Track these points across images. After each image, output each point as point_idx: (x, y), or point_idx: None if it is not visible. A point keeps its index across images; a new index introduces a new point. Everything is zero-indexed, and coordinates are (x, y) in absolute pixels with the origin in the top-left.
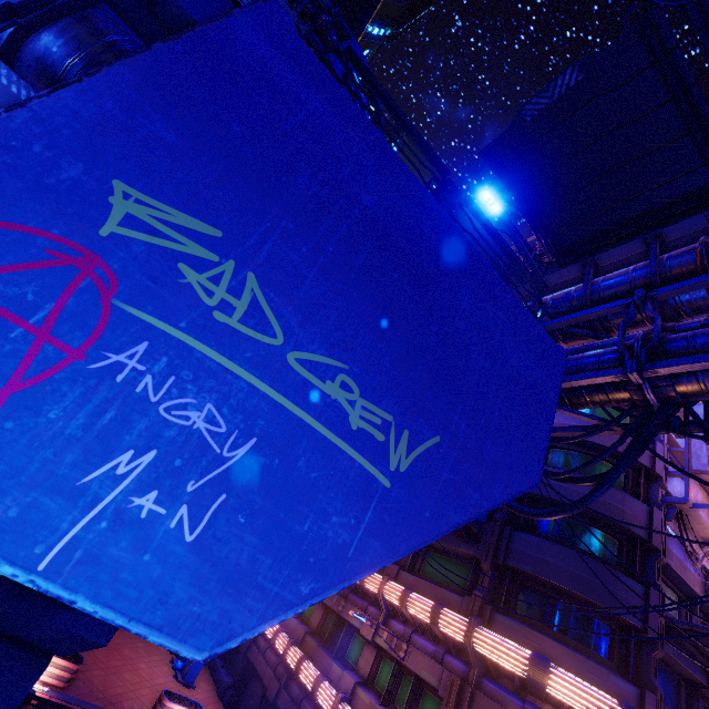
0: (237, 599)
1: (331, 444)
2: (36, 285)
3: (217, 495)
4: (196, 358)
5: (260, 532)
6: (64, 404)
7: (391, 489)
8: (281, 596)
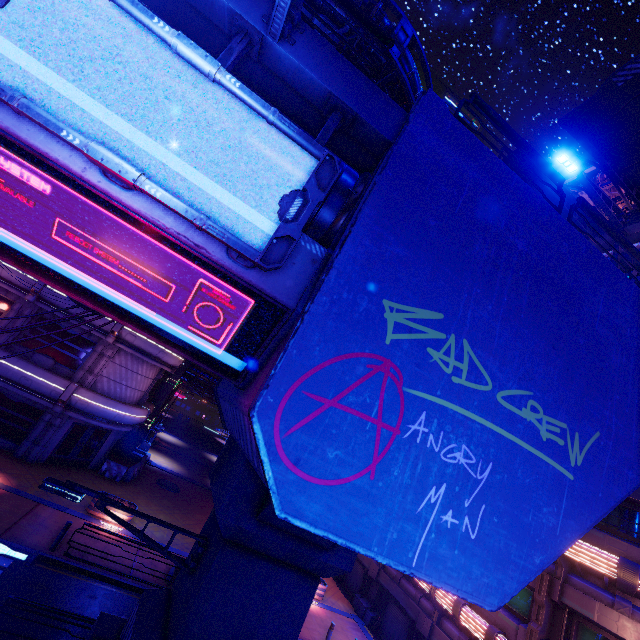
0: (503, 572)
1: (533, 456)
2: (368, 391)
3: (480, 506)
4: (450, 414)
5: (506, 526)
6: (399, 465)
7: (574, 480)
8: (525, 567)
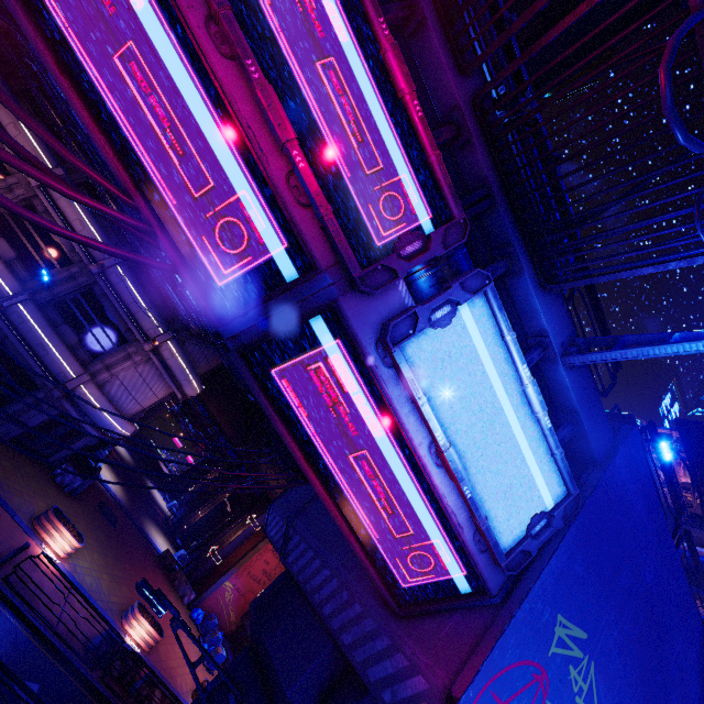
0: None
1: None
2: (526, 698)
3: None
4: None
5: None
6: None
7: None
8: None
